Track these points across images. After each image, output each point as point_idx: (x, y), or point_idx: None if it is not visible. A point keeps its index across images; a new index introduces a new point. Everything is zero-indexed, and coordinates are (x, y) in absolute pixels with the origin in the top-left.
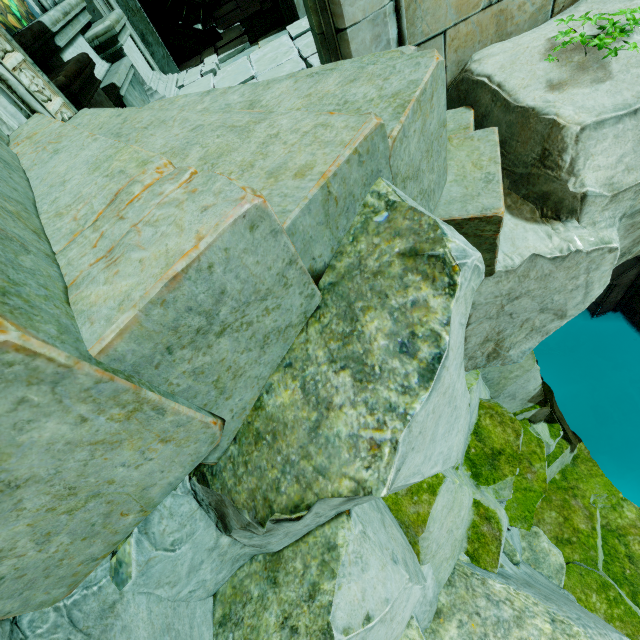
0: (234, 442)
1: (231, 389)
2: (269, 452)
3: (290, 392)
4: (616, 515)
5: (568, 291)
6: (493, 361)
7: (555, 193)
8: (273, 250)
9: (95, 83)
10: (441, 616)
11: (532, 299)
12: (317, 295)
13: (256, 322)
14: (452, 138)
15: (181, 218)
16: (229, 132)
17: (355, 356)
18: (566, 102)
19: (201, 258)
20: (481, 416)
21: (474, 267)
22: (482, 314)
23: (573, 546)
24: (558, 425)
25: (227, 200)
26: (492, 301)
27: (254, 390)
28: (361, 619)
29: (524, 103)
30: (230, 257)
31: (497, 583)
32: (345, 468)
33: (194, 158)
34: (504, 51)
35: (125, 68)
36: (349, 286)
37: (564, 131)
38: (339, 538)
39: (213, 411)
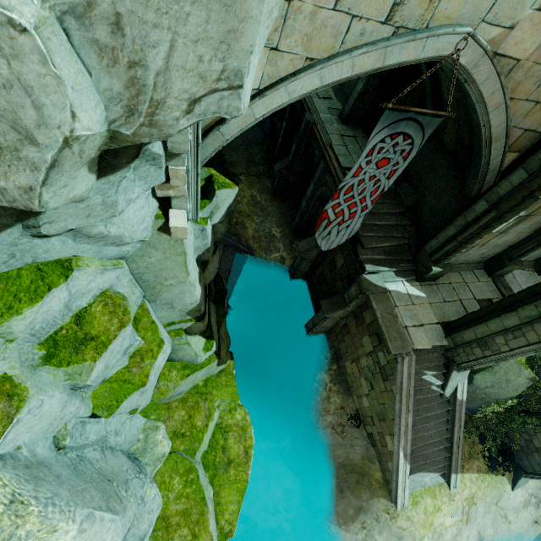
0: None
1: None
2: None
3: None
4: (230, 416)
5: (0, 85)
6: None
7: None
8: None
9: None
10: None
11: None
12: None
13: None
14: None
15: None
16: None
17: None
18: None
19: None
20: (95, 302)
21: None
22: None
23: (184, 439)
24: (213, 342)
25: None
26: None
27: None
28: None
29: None
30: None
31: None
32: None
33: None
34: None
35: None
36: None
37: None
38: None
39: None
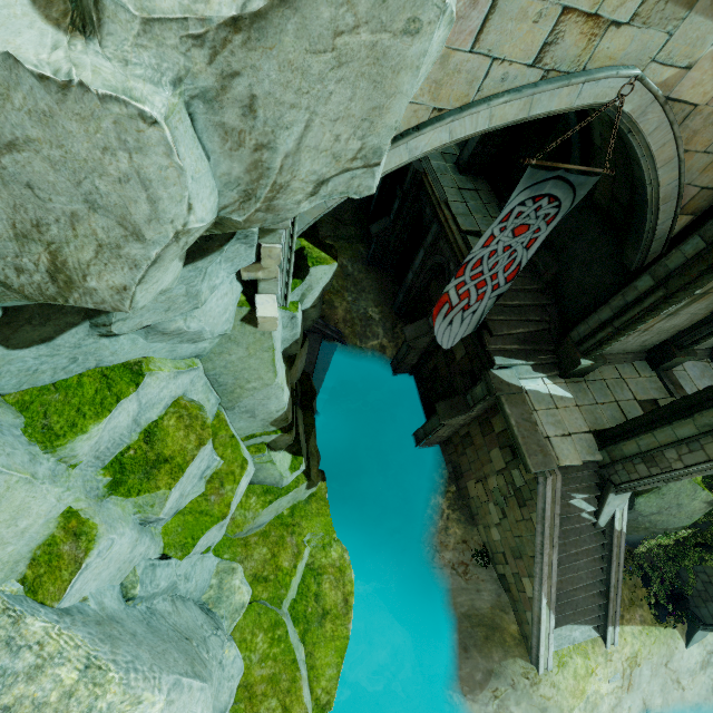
0: None
1: None
2: None
3: None
4: (323, 554)
5: (116, 180)
6: (73, 292)
7: None
8: None
9: None
10: None
11: (53, 166)
12: None
13: None
14: None
15: None
16: None
17: None
18: None
19: None
20: (168, 414)
21: None
22: None
23: (268, 584)
24: (302, 458)
25: None
26: None
27: None
28: None
29: None
30: None
31: (40, 621)
32: None
33: None
34: None
35: None
36: None
37: None
38: None
39: None
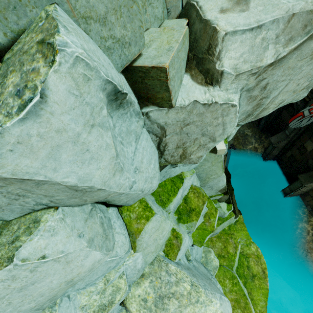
0: None
1: None
2: None
3: None
4: (247, 248)
5: (214, 126)
6: (184, 160)
7: (211, 69)
8: None
9: None
10: (143, 277)
11: (196, 127)
12: None
13: None
14: (165, 28)
15: None
16: None
17: None
18: (224, 19)
19: None
20: (189, 192)
21: (77, 57)
22: (172, 130)
23: (225, 259)
24: (231, 205)
25: None
26: (175, 123)
27: None
28: (38, 257)
29: (207, 17)
30: None
31: (173, 266)
32: None
33: None
34: None
35: None
36: (12, 59)
37: (218, 34)
38: (43, 218)
39: None
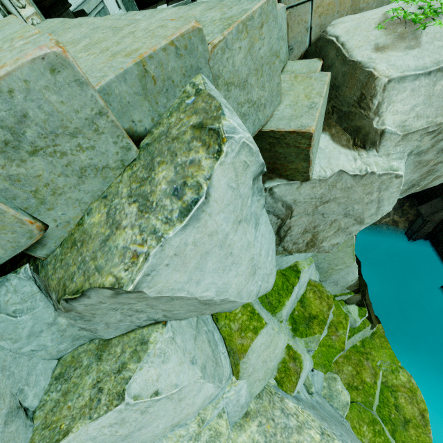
0: (60, 246)
1: (52, 203)
2: (76, 254)
3: (100, 215)
4: (393, 377)
5: (365, 203)
6: (311, 248)
7: (364, 128)
8: (79, 97)
9: (66, 5)
10: (248, 416)
11: (338, 205)
12: (133, 149)
13: (71, 154)
14: (298, 76)
15: (5, 57)
16: (110, 30)
17: (144, 194)
18: (383, 60)
19: (1, 82)
20: (307, 290)
21: (243, 144)
22: (302, 210)
23: (358, 392)
24: (365, 309)
25: (36, 46)
26: (309, 201)
27: (77, 210)
28: (151, 392)
29: (355, 58)
30: (31, 89)
31: (291, 402)
32: (113, 269)
33: (81, 45)
34: (352, 20)
35: (96, 1)
36: (156, 146)
37: (377, 81)
38: (151, 337)
39: (36, 216)
